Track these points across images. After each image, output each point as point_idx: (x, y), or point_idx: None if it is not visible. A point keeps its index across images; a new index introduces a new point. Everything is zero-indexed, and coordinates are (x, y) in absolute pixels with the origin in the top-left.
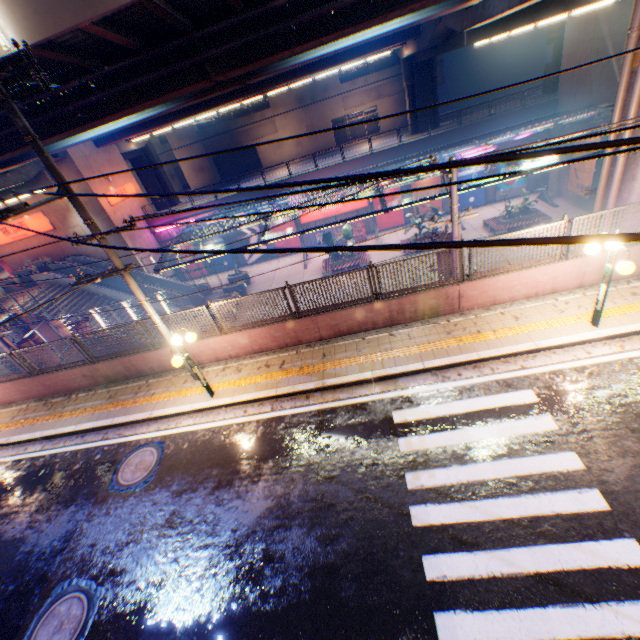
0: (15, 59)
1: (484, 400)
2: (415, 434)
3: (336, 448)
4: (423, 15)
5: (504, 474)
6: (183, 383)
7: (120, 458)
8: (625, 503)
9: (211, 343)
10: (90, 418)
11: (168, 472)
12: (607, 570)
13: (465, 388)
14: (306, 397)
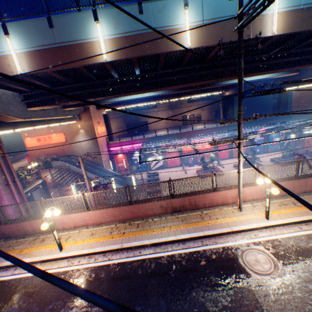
0: (252, 39)
1: None
2: None
3: None
4: (276, 75)
5: None
6: (232, 212)
7: (235, 256)
8: None
9: (245, 190)
10: (181, 232)
11: (291, 264)
12: None
13: None
14: None
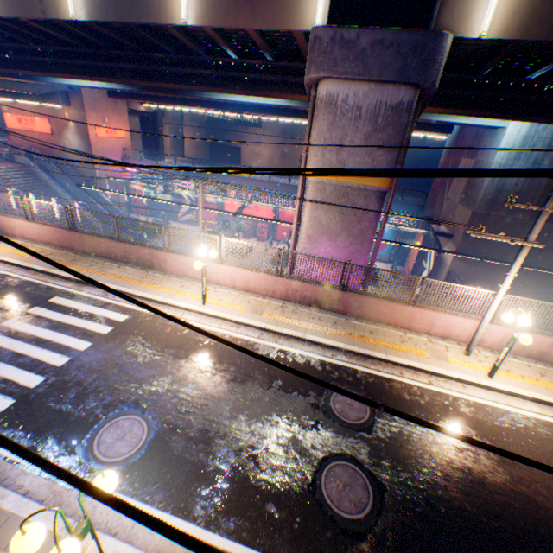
0: None
1: (103, 310)
2: (48, 308)
3: (5, 297)
4: (292, 104)
5: (49, 337)
6: None
7: None
8: (70, 367)
9: (23, 224)
10: None
11: None
12: (14, 382)
13: (106, 303)
14: (35, 273)
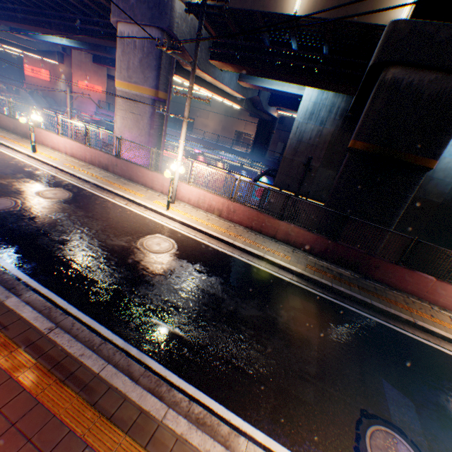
0: None
1: None
2: None
3: None
4: None
5: None
6: None
7: None
8: None
9: None
10: None
11: None
12: None
13: None
14: None
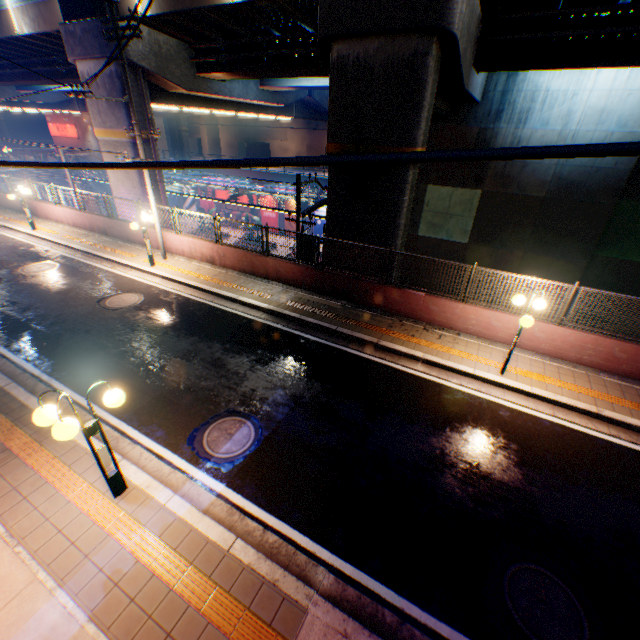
0: None
1: None
2: None
3: None
4: None
5: None
6: None
7: None
8: None
9: None
10: None
11: None
12: None
13: None
14: None
